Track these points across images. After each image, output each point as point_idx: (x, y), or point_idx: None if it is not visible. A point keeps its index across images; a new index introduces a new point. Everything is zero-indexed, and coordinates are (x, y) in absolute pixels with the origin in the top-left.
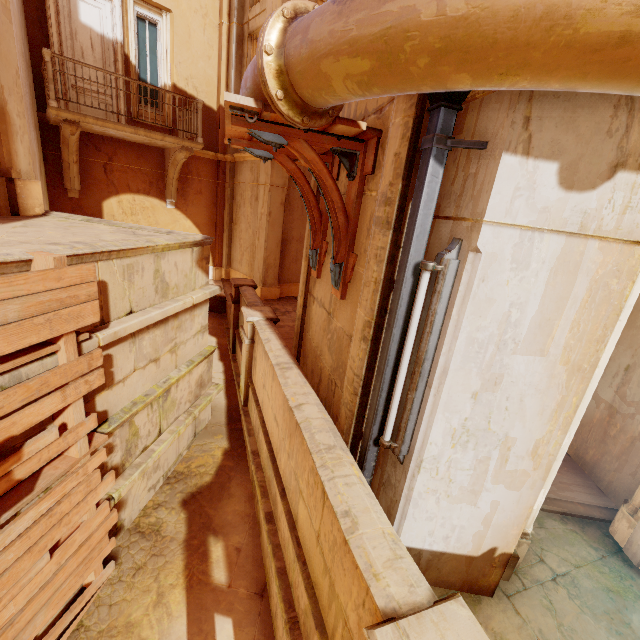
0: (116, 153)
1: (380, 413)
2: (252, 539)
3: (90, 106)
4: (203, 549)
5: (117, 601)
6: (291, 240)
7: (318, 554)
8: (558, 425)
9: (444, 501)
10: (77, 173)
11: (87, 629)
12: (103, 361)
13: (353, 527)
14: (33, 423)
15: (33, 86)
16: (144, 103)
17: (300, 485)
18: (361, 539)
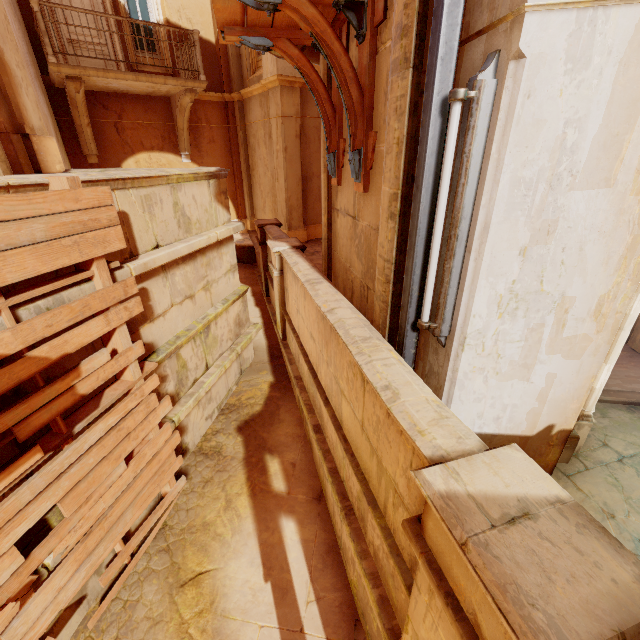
0: (124, 109)
1: (415, 293)
2: (305, 455)
3: (87, 56)
4: (261, 465)
5: (192, 507)
6: (311, 177)
7: (364, 441)
8: (628, 274)
9: (493, 379)
10: (91, 137)
11: (171, 528)
12: (140, 294)
13: (394, 397)
14: (84, 343)
15: (31, 47)
16: (141, 49)
17: (341, 386)
18: (403, 406)
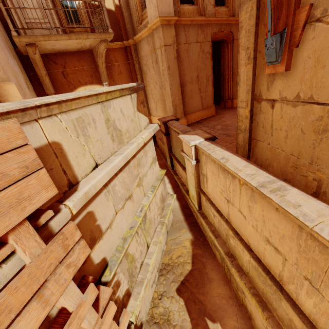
0: (66, 62)
1: None
2: (244, 322)
3: (36, 28)
4: None
5: None
6: (186, 83)
7: None
8: None
9: None
10: (49, 82)
11: None
12: (85, 220)
13: None
14: None
15: (5, 32)
16: (71, 22)
17: None
18: None
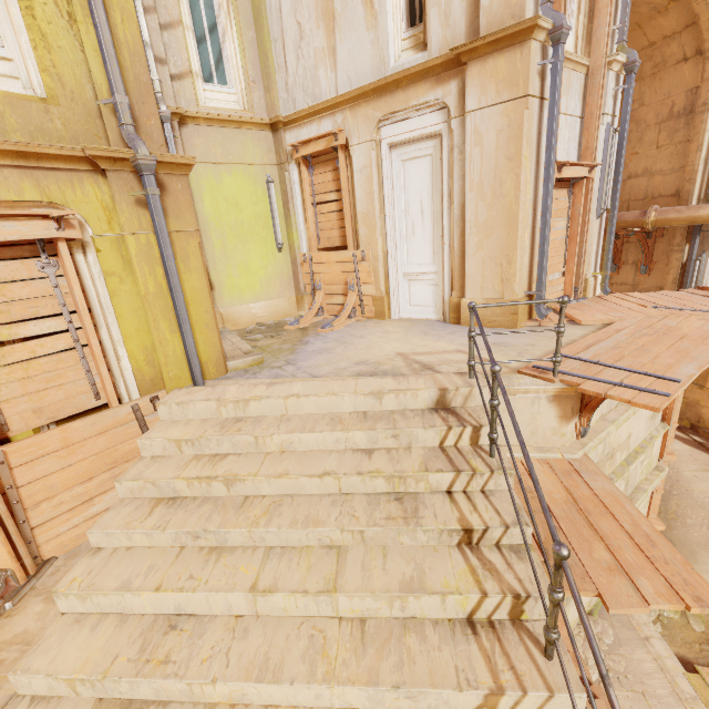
0: None
1: None
2: None
3: None
4: None
5: None
6: None
7: None
8: None
9: None
10: None
11: None
12: None
13: None
14: None
15: None
16: None
17: None
18: None
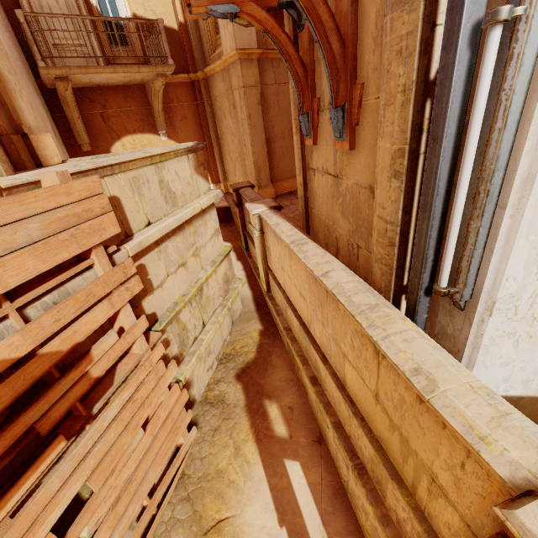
0: (107, 100)
1: (430, 257)
2: (300, 399)
3: (70, 57)
4: (262, 410)
5: (205, 455)
6: (274, 139)
7: (379, 412)
8: None
9: (524, 343)
10: (83, 128)
11: (189, 477)
12: (138, 271)
13: (430, 385)
14: (92, 330)
15: (24, 56)
16: (115, 44)
17: (342, 349)
18: (446, 397)
